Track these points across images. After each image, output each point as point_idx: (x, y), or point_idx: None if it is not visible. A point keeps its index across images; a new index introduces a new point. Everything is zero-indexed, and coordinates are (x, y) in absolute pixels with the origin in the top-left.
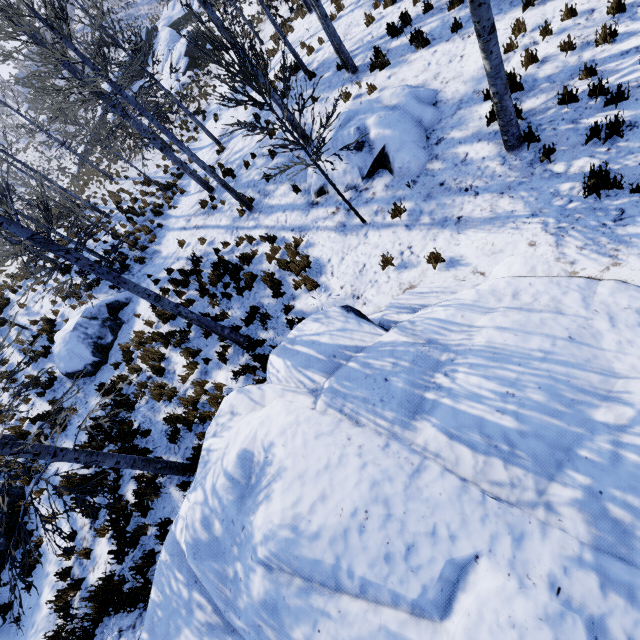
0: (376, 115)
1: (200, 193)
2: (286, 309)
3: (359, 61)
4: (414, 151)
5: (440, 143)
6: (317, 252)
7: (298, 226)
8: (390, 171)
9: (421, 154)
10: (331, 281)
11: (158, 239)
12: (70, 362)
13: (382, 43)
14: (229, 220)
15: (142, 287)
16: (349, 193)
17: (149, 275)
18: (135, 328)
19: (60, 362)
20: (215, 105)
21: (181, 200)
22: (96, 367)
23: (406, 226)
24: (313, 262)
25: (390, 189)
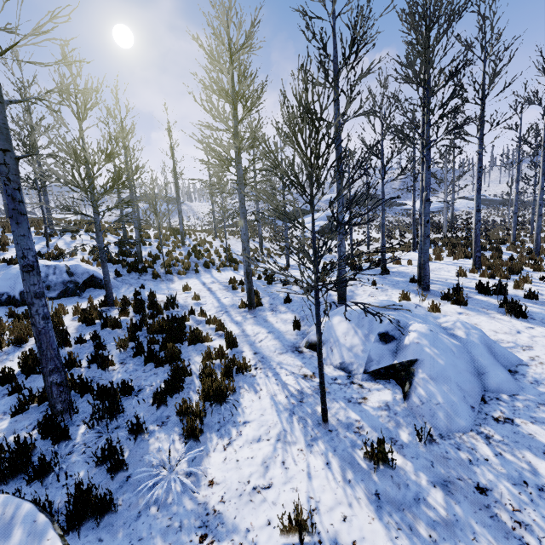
0: (427, 325)
1: (242, 276)
2: (135, 427)
3: (434, 287)
4: (455, 398)
5: (504, 423)
6: (247, 397)
7: (264, 354)
8: (405, 393)
9: (464, 411)
10: (215, 454)
11: (185, 276)
12: (4, 280)
13: (466, 290)
14: (230, 302)
15: (31, 244)
16: (339, 372)
17: (143, 286)
18: (74, 305)
19: (2, 274)
20: (311, 253)
21: (229, 271)
22: (9, 301)
23: (377, 495)
24: (231, 404)
25: (390, 414)
